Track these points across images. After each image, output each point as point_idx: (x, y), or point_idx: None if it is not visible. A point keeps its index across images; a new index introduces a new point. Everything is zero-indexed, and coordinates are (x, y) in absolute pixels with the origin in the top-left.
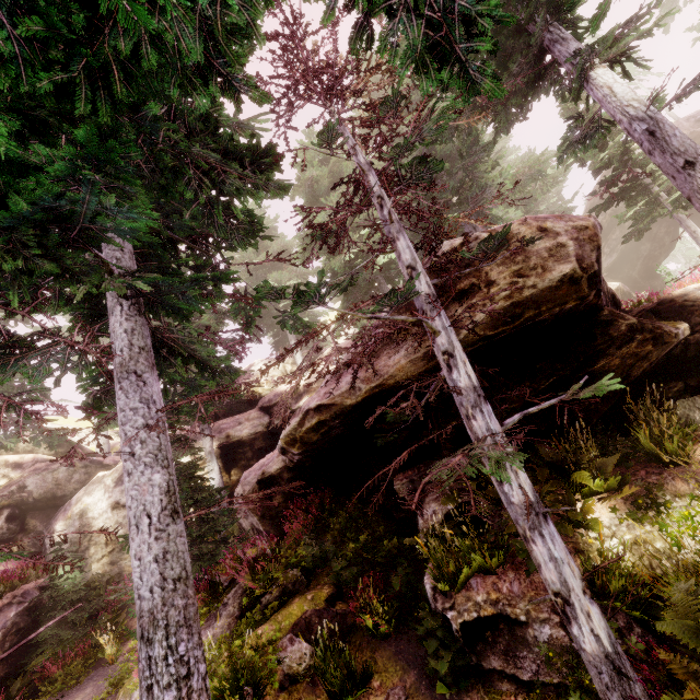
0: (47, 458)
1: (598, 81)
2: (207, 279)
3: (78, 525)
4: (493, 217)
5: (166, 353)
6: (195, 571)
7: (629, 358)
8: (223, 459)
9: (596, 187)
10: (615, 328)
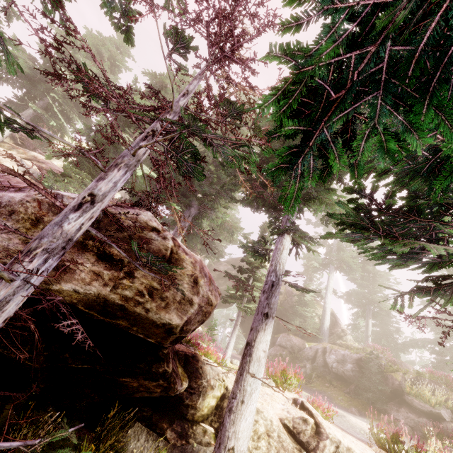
0: None
1: (284, 241)
2: None
3: None
4: (201, 223)
5: None
6: None
7: (144, 387)
8: None
9: (237, 258)
10: (158, 366)
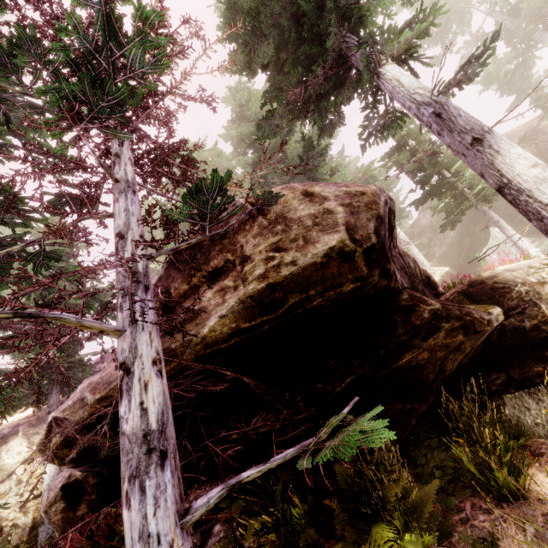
0: None
1: (388, 75)
2: None
3: None
4: None
5: None
6: None
7: (439, 350)
8: None
9: None
10: (417, 315)
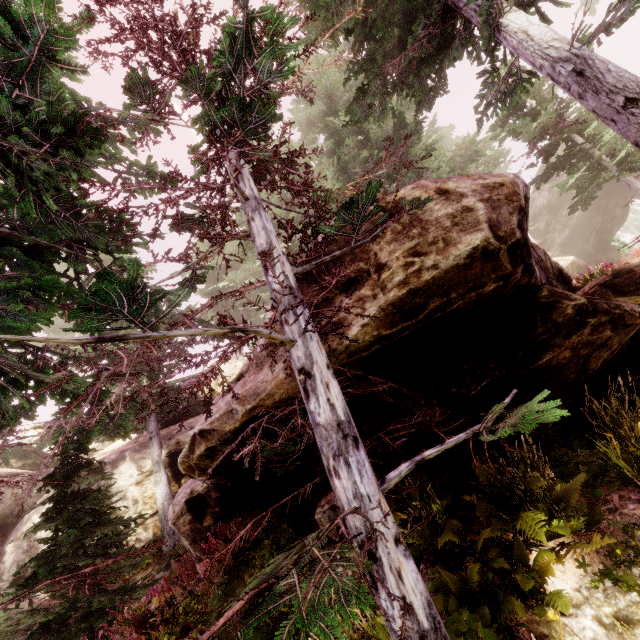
0: (11, 472)
1: (511, 27)
2: (23, 289)
3: (26, 546)
4: None
5: (3, 381)
6: (78, 636)
7: (582, 347)
8: (173, 468)
9: (541, 167)
10: (559, 312)
